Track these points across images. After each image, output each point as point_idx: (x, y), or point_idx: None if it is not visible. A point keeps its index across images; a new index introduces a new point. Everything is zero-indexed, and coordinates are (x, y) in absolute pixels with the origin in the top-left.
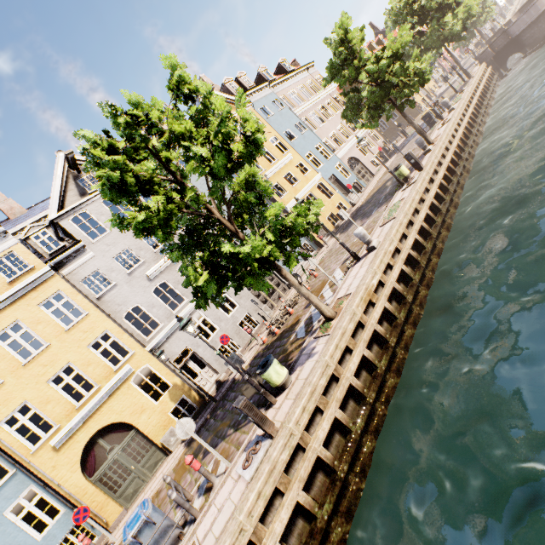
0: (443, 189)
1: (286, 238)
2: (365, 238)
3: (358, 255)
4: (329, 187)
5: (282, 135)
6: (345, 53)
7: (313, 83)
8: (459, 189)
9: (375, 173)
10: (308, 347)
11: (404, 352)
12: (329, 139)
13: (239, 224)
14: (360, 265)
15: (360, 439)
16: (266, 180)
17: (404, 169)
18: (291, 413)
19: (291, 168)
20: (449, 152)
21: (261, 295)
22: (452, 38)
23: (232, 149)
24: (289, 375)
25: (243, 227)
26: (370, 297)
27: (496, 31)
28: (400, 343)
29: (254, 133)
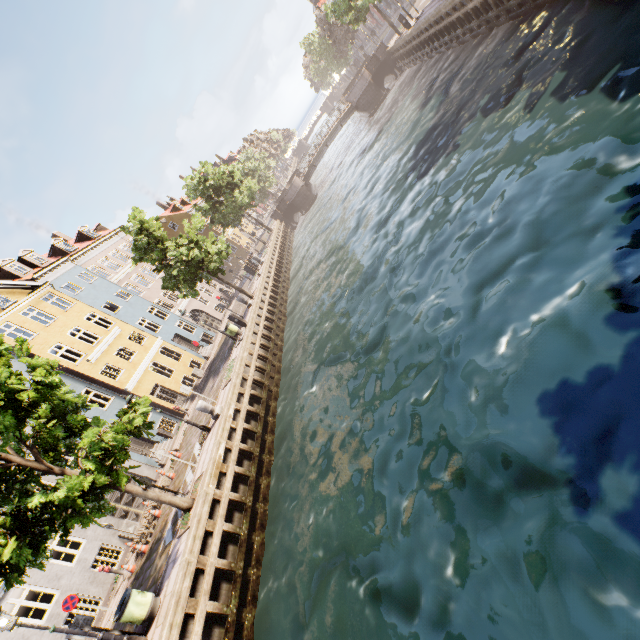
0: (267, 338)
1: (110, 459)
2: (208, 409)
3: (207, 426)
4: (176, 348)
5: (101, 309)
6: (146, 239)
7: (129, 246)
8: (281, 333)
9: (222, 318)
10: (174, 551)
11: (265, 504)
12: (163, 298)
13: (52, 458)
14: (211, 436)
15: (240, 617)
16: (80, 394)
17: (234, 327)
18: (159, 639)
19: (123, 341)
20: (265, 304)
21: (119, 509)
22: (247, 205)
23: (21, 399)
24: (159, 597)
25: (60, 456)
26: (220, 469)
27: (280, 195)
28: (260, 497)
29: (45, 378)
